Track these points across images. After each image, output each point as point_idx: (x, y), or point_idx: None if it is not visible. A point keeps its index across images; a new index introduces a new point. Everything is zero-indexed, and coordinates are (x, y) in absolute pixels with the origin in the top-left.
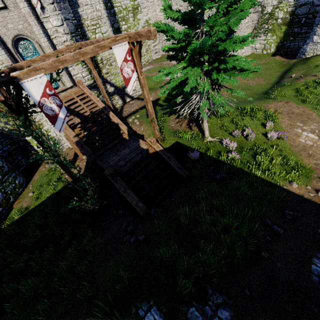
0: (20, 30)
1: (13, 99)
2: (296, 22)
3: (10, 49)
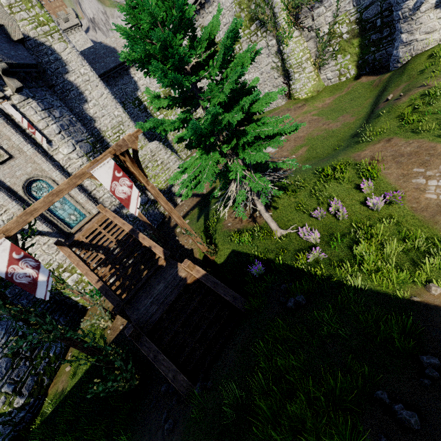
0: (29, 173)
1: None
2: (370, 28)
3: (23, 197)
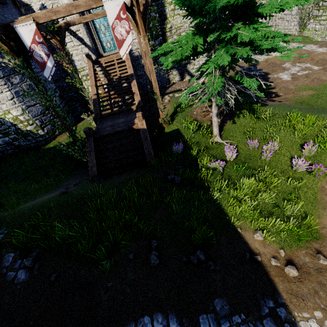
0: None
1: (14, 41)
2: None
3: None
